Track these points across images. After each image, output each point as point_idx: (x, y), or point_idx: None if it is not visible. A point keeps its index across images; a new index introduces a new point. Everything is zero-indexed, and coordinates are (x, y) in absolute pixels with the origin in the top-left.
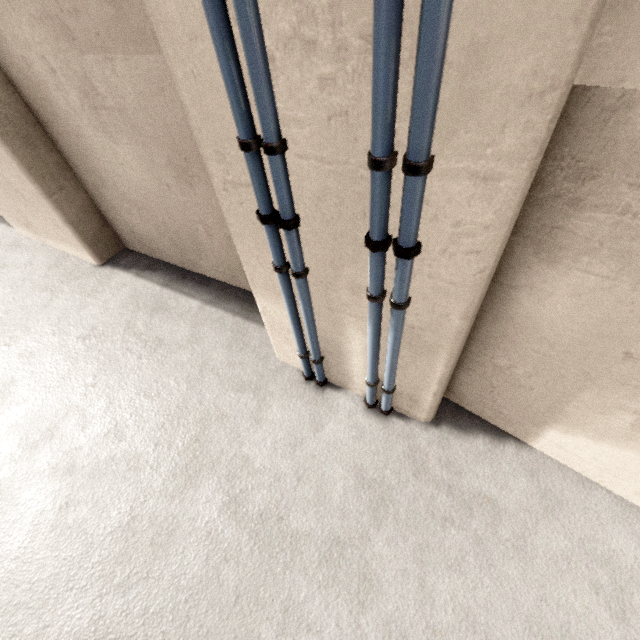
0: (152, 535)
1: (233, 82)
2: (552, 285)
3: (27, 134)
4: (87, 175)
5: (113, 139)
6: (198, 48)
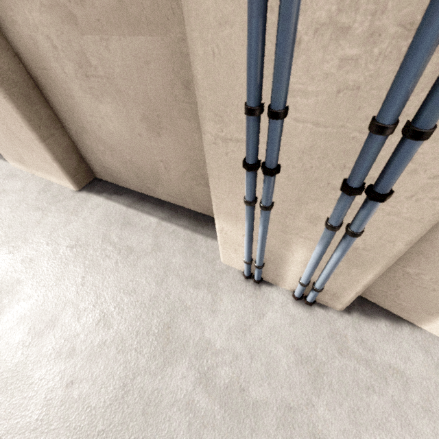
0: (143, 406)
1: (257, 60)
2: None
3: (28, 94)
4: (72, 125)
5: (98, 99)
6: (225, 31)
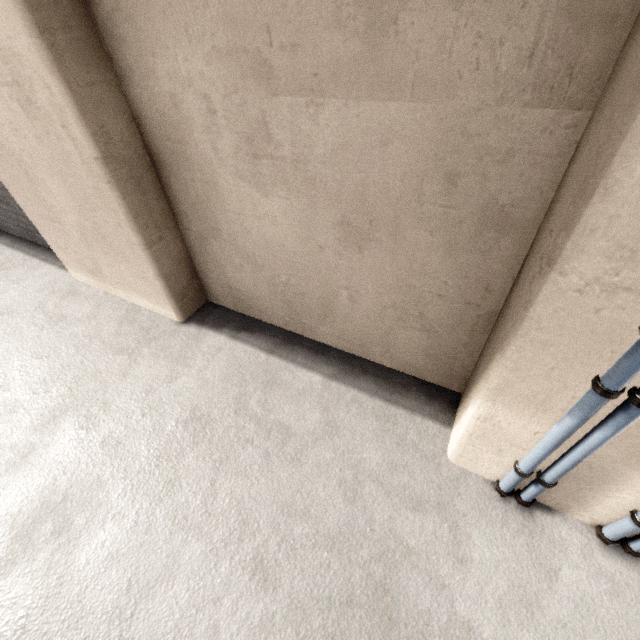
0: None
1: None
2: None
3: (140, 178)
4: (196, 224)
5: (263, 191)
6: None
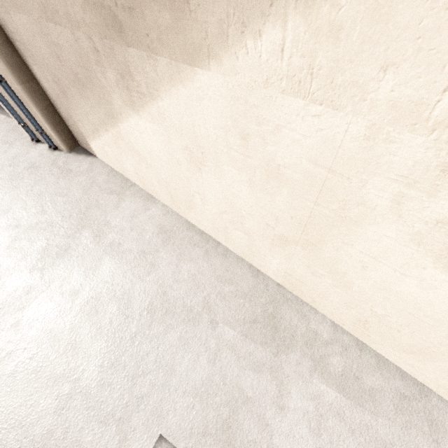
0: None
1: None
2: (36, 72)
3: None
4: None
5: None
6: None
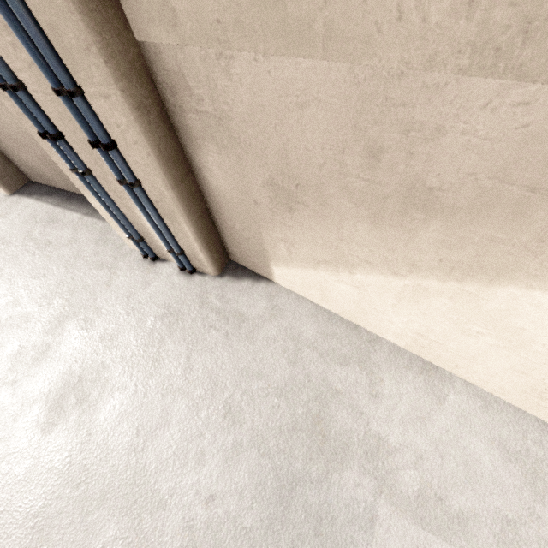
0: (32, 354)
1: None
2: (209, 163)
3: None
4: None
5: None
6: None
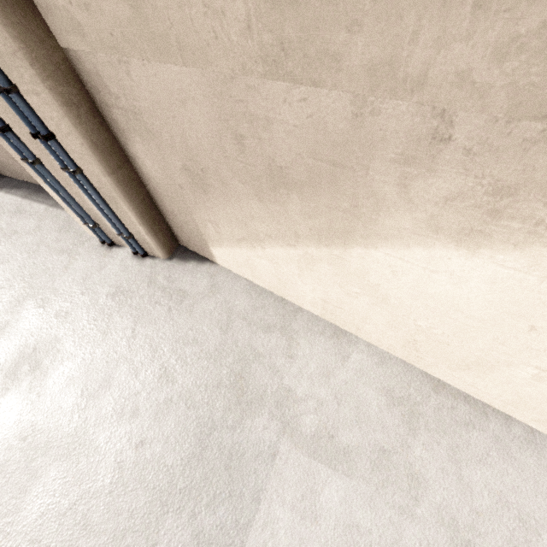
0: None
1: None
2: (139, 153)
3: None
4: None
5: None
6: None
